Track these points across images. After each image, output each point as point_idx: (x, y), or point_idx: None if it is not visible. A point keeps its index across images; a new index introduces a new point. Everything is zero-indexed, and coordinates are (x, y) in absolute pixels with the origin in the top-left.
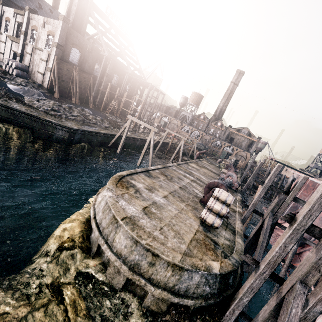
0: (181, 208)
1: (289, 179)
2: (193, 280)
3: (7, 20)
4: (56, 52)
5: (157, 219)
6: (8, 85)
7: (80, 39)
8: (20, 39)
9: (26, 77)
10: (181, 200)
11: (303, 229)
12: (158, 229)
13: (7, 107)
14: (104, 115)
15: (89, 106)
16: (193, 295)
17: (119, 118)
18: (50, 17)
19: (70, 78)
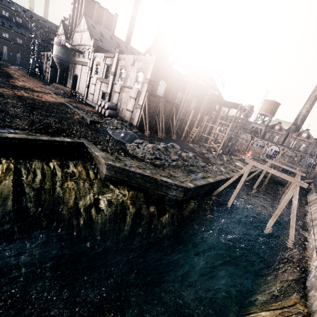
0: None
1: None
2: None
3: (97, 65)
4: (147, 88)
5: None
6: (109, 132)
7: (168, 70)
8: (110, 80)
9: (115, 115)
10: None
11: None
12: None
13: (124, 170)
14: (189, 147)
15: (170, 137)
16: None
17: (203, 148)
18: (126, 53)
19: (156, 111)
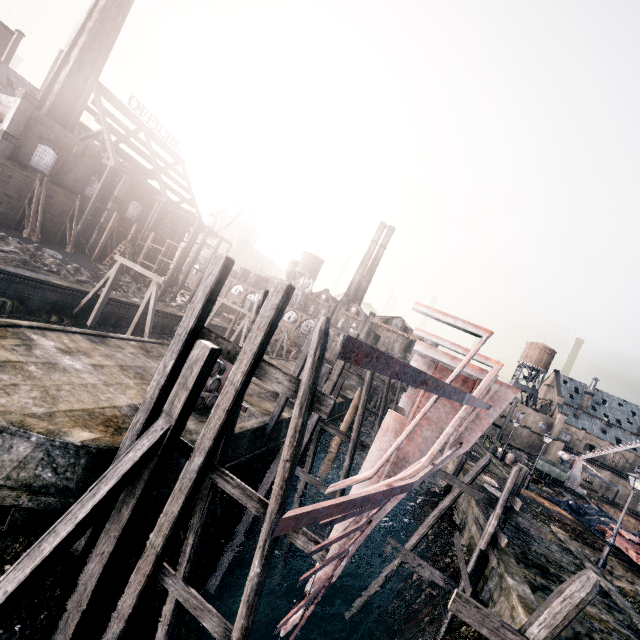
0: (120, 383)
1: (338, 342)
2: (14, 453)
3: None
4: None
5: (23, 376)
6: None
7: (59, 134)
8: None
9: None
10: (137, 377)
11: (185, 333)
12: (4, 384)
13: None
14: (94, 266)
15: (66, 249)
16: (8, 482)
17: (128, 276)
18: None
19: (28, 194)
